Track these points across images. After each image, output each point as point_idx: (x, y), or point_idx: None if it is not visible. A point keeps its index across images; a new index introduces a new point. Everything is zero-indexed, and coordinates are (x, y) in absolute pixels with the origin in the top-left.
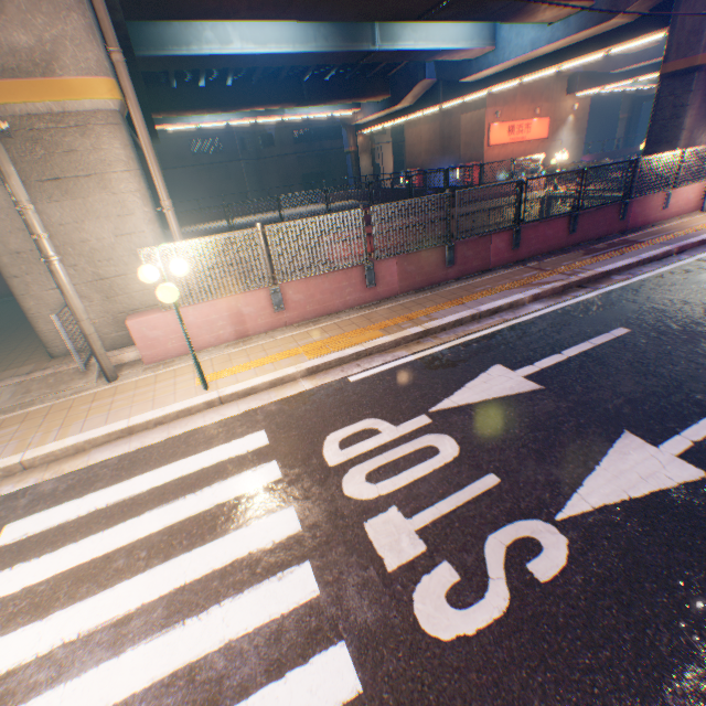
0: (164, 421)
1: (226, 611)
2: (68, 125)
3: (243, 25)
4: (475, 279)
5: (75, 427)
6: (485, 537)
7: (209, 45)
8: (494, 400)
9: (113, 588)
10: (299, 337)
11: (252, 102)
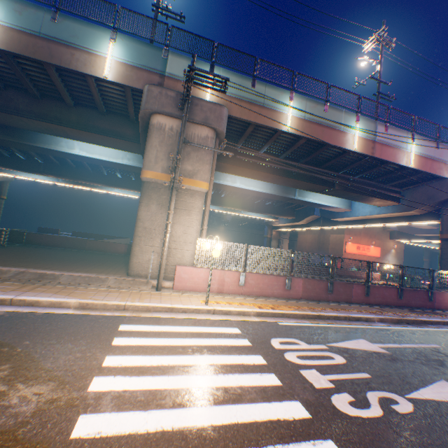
0: (186, 311)
1: (236, 376)
2: (188, 192)
3: (242, 178)
4: (344, 304)
5: (146, 300)
6: (366, 391)
7: (227, 181)
8: (362, 350)
9: (179, 355)
10: (249, 300)
11: (229, 204)
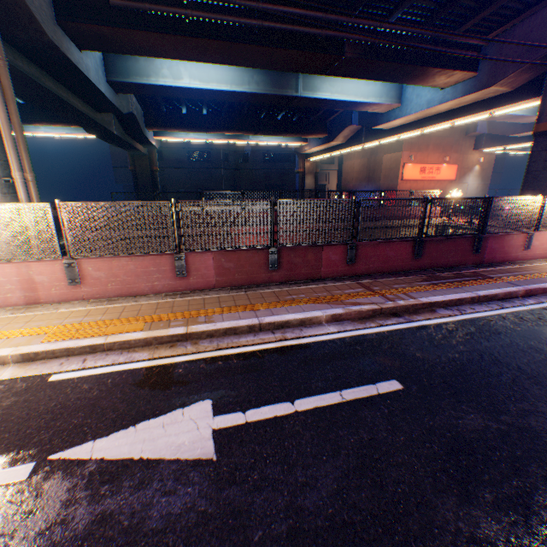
0: None
1: None
2: None
3: (193, 68)
4: (299, 286)
5: None
6: None
7: (164, 79)
8: (136, 464)
9: None
10: (77, 313)
11: (219, 127)
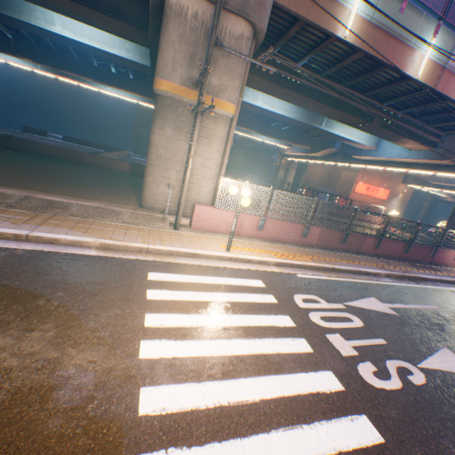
0: (209, 258)
1: (272, 342)
2: (211, 116)
3: (266, 96)
4: (353, 255)
5: (168, 243)
6: (385, 360)
7: (247, 98)
8: (375, 311)
9: (214, 315)
10: (266, 246)
11: (242, 124)
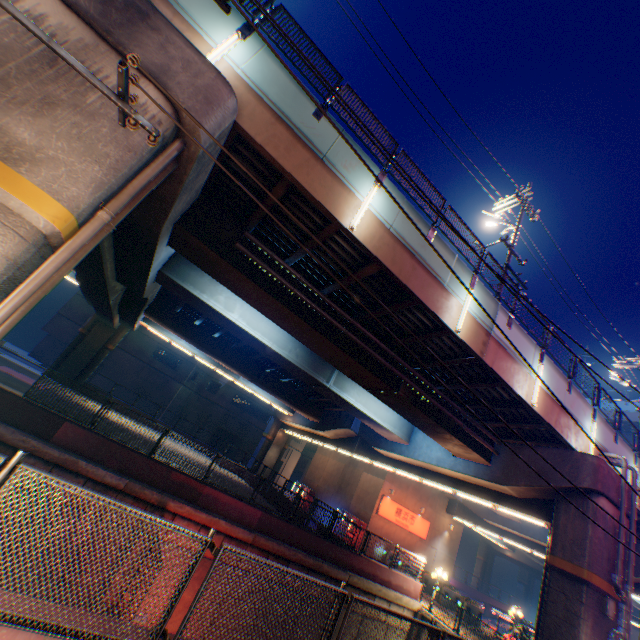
0: None
1: None
2: None
3: (249, 310)
4: None
5: None
6: None
7: (217, 301)
8: None
9: None
10: None
11: (221, 354)
